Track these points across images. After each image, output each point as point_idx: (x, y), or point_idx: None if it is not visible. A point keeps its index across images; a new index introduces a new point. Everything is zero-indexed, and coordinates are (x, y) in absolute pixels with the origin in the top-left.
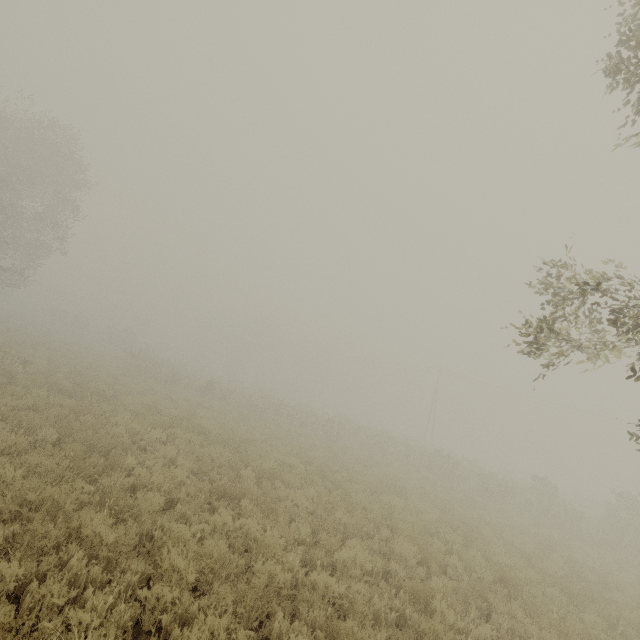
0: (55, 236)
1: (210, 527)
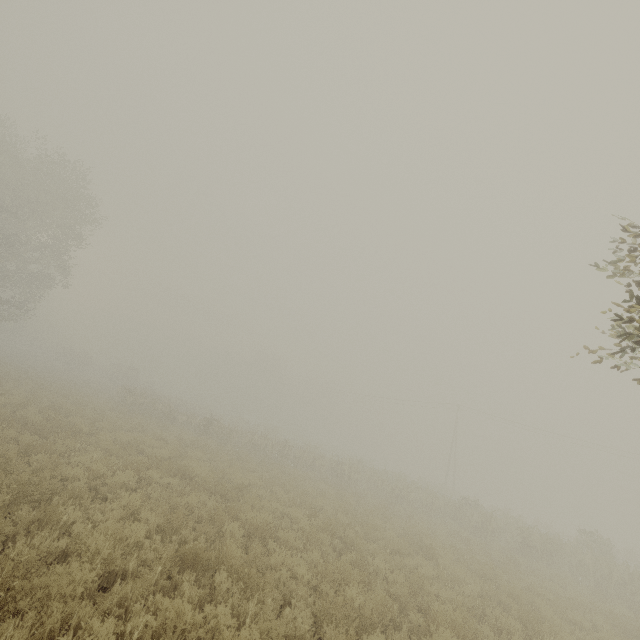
0: (57, 268)
1: (158, 621)
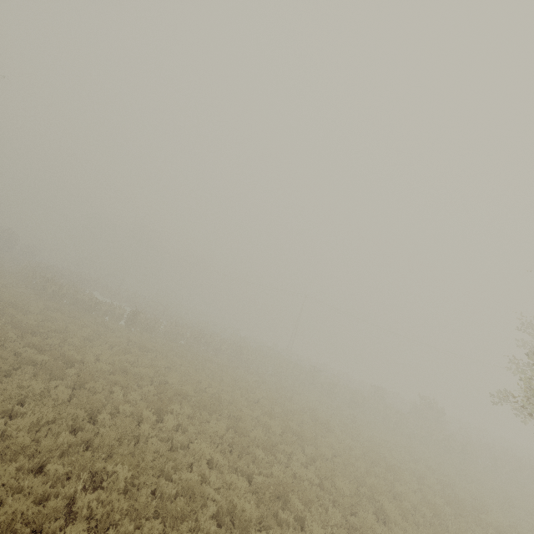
0: None
1: None
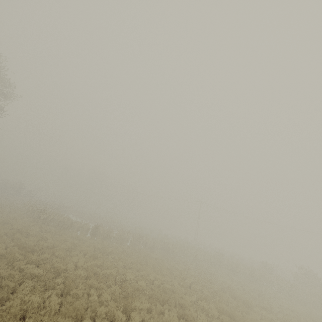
0: None
1: None
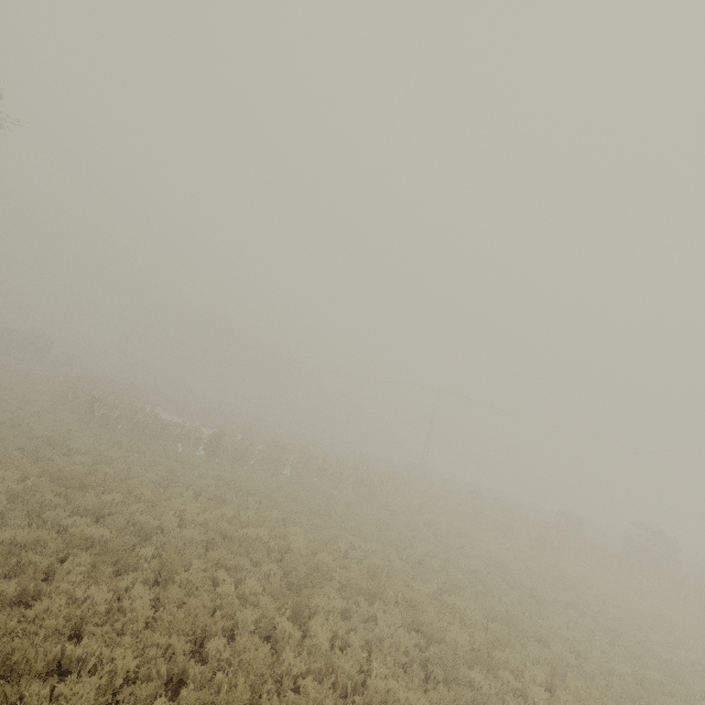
0: None
1: None
